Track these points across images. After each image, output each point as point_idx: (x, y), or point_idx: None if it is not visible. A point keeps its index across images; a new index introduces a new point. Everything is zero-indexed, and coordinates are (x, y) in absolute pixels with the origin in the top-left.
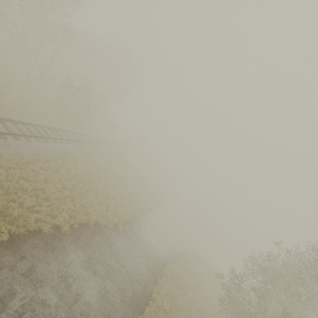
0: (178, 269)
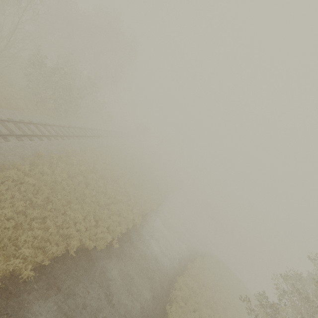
0: (189, 285)
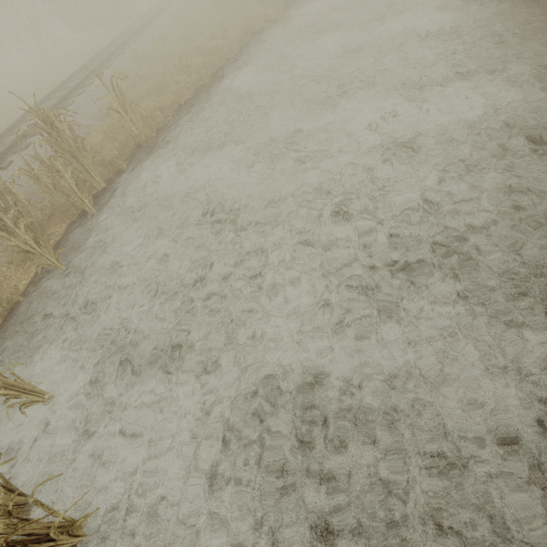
0: None
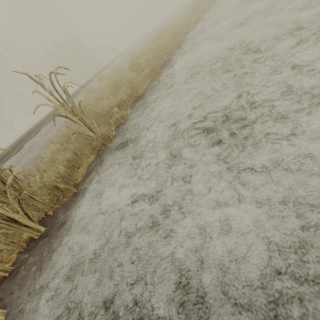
0: None
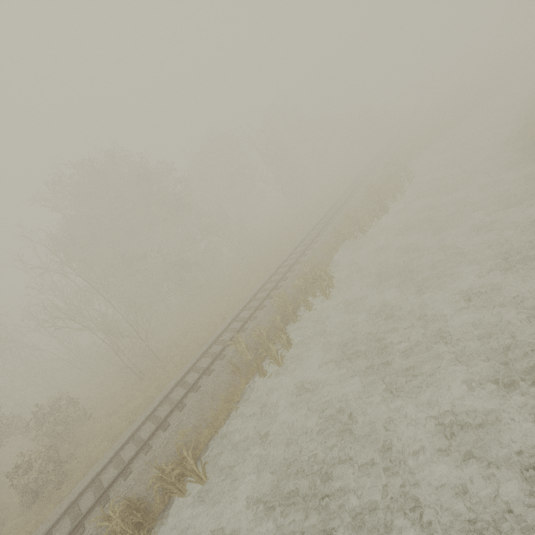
0: None
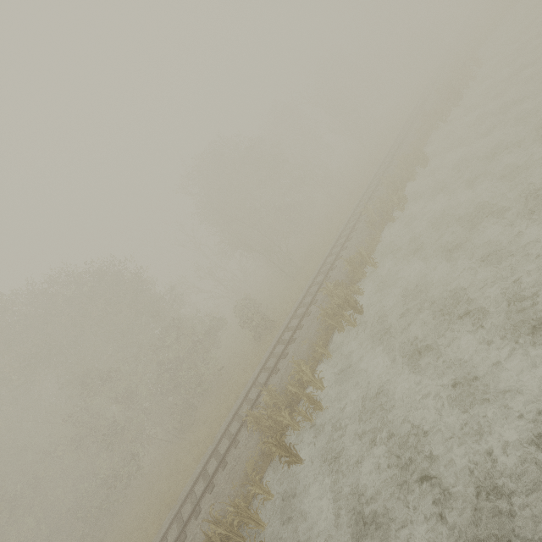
0: None
